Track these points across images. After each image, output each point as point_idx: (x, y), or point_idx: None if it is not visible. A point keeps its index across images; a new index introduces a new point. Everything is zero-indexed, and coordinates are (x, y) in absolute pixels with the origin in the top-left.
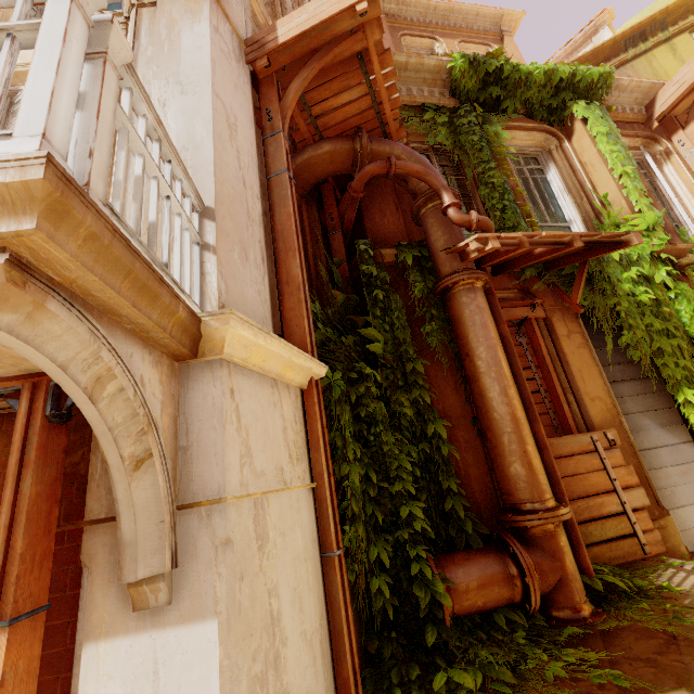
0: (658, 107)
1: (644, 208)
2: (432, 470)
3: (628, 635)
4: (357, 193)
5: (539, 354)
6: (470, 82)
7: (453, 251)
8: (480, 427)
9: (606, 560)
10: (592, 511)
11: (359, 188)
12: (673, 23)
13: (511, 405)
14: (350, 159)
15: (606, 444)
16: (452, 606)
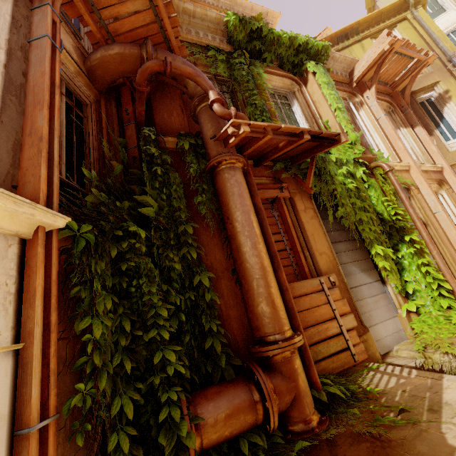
0: (356, 74)
1: (349, 130)
2: (197, 314)
3: (344, 442)
4: (141, 87)
5: (286, 222)
6: (240, 35)
7: (218, 137)
8: (238, 276)
9: (330, 370)
10: (321, 334)
11: (142, 82)
12: (362, 31)
13: (259, 256)
14: (139, 62)
15: (329, 284)
16: (201, 442)
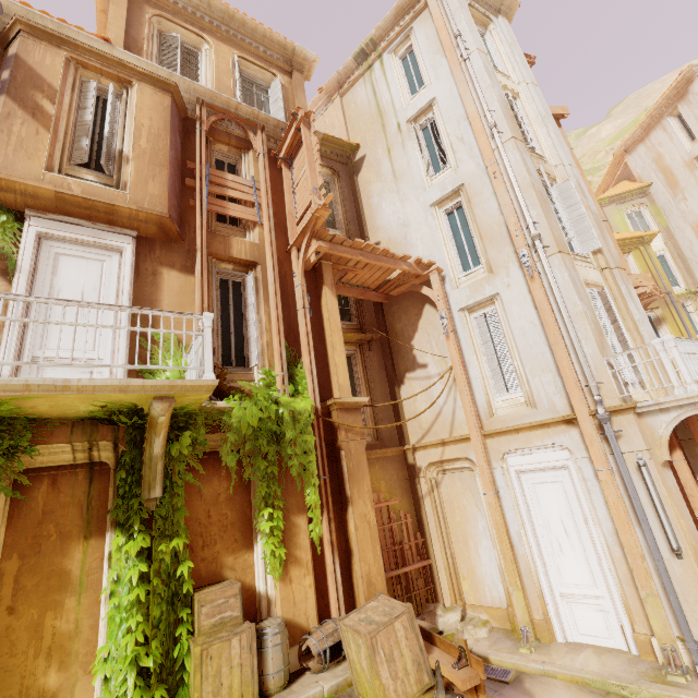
0: None
1: None
2: None
3: None
4: None
5: None
6: None
7: None
8: None
9: None
10: None
11: None
12: None
13: None
14: None
15: None
16: None
